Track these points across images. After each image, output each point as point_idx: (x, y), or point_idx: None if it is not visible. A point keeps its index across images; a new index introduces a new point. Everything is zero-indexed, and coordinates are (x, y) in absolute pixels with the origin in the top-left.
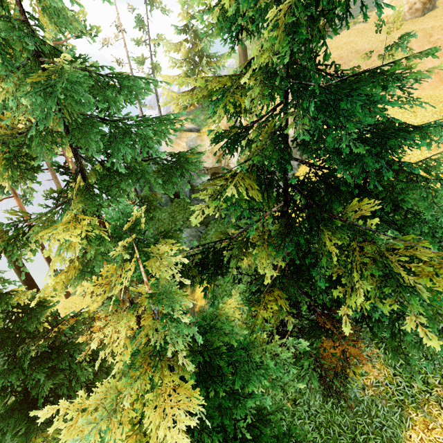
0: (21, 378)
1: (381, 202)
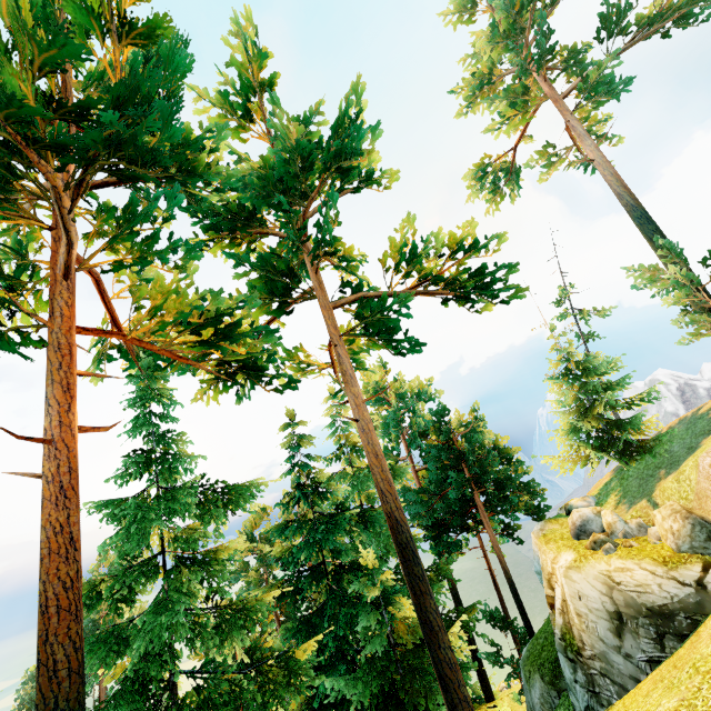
0: None
1: None
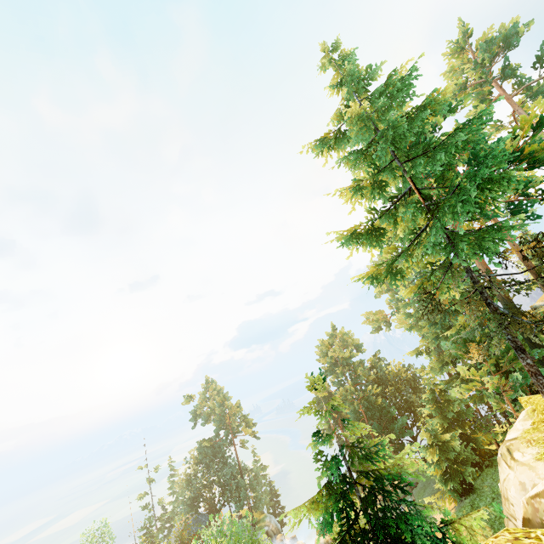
0: (443, 427)
1: None
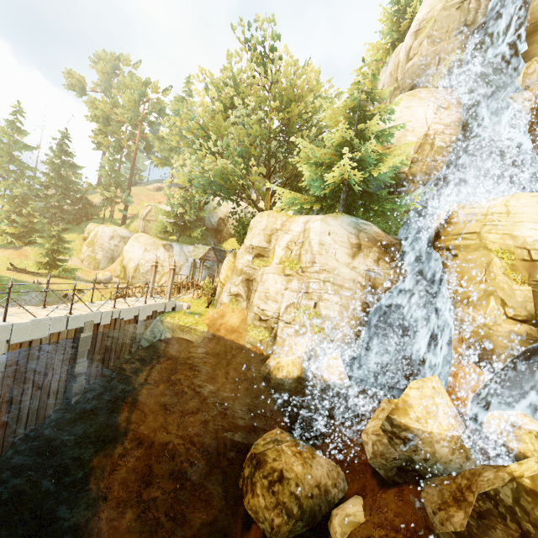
0: None
1: (83, 208)
